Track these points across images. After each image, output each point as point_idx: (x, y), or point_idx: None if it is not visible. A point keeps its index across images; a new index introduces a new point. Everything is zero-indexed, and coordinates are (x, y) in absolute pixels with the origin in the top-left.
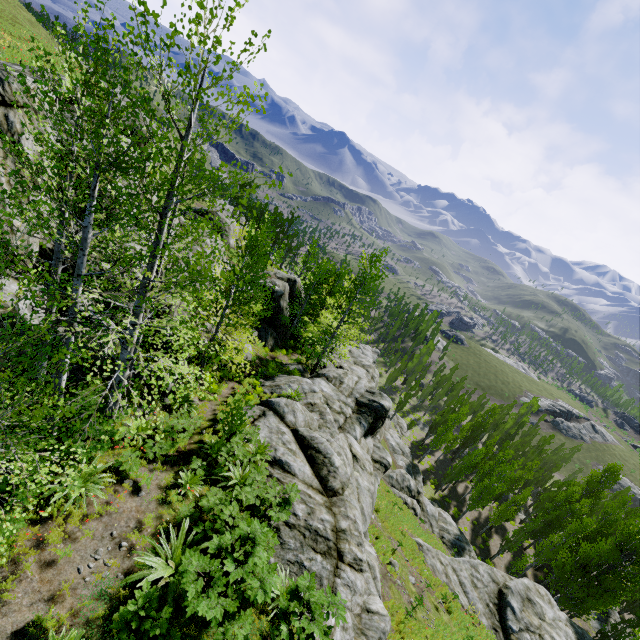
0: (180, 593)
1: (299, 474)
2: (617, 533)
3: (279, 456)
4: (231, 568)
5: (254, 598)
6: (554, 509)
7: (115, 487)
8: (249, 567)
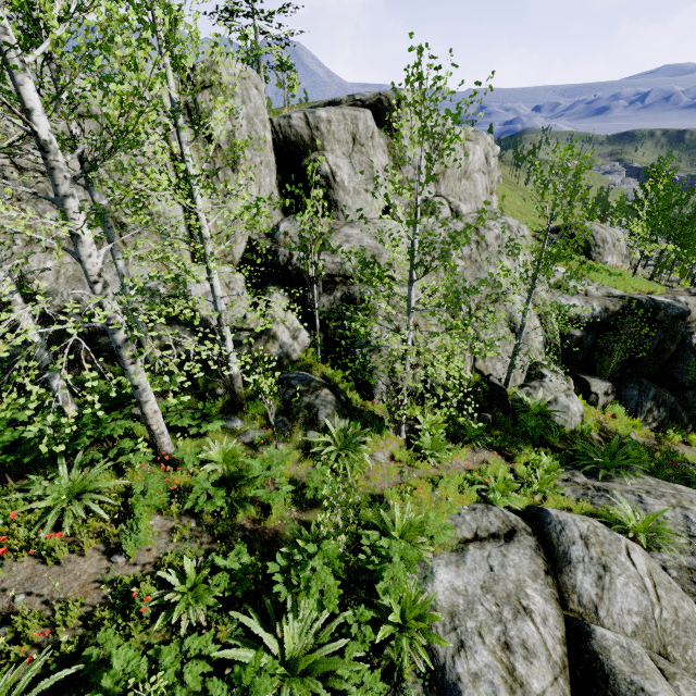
0: None
1: None
2: None
3: (458, 674)
4: None
5: None
6: None
7: (108, 525)
8: None
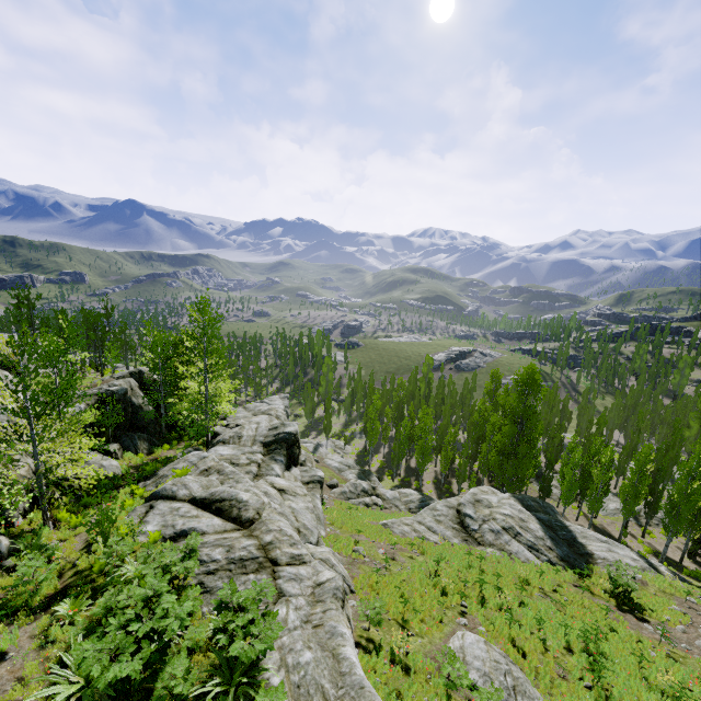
0: (101, 695)
1: (209, 530)
2: (508, 413)
3: (180, 529)
4: (136, 627)
5: (172, 631)
6: (477, 428)
7: None
8: (158, 615)
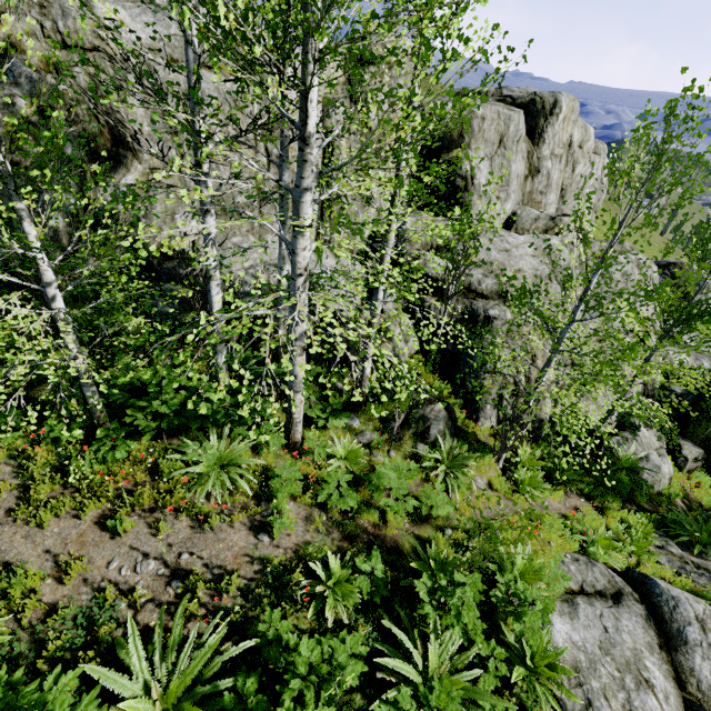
0: None
1: None
2: None
3: None
4: None
5: None
6: None
7: (249, 501)
8: None
